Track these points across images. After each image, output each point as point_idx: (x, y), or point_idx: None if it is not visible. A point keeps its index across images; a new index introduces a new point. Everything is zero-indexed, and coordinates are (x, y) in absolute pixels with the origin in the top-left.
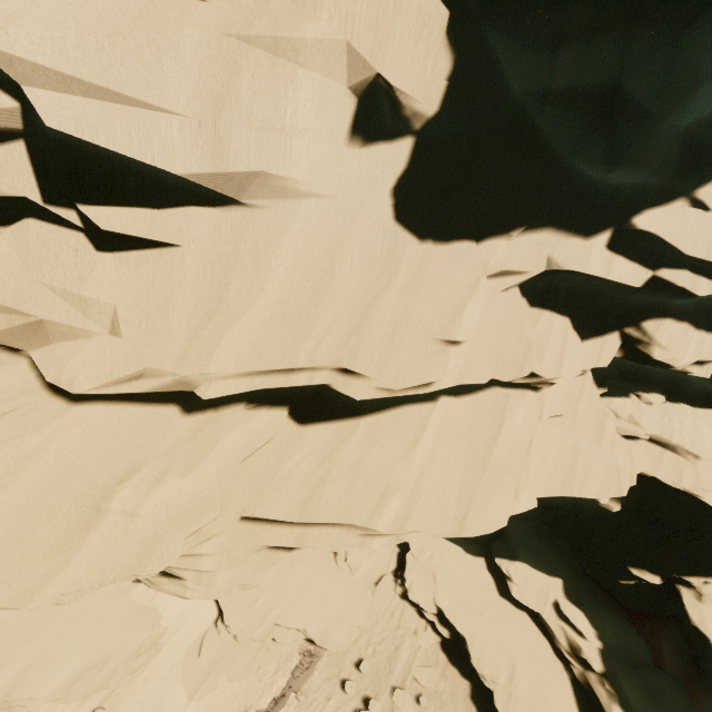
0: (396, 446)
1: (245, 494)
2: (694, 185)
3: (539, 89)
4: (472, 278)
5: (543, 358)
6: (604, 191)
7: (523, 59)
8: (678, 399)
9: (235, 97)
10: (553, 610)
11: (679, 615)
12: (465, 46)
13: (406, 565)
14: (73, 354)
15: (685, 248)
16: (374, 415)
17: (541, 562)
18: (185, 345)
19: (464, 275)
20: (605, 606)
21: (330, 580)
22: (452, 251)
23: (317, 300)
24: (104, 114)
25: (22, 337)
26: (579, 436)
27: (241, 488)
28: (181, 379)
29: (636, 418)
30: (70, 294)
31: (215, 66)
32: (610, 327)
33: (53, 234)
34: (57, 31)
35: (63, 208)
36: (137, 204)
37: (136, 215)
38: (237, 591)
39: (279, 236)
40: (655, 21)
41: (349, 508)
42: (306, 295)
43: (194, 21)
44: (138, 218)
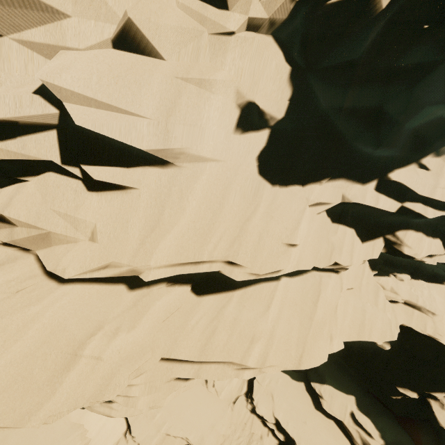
0: (257, 309)
1: (166, 343)
2: (420, 156)
3: (336, 106)
4: (301, 207)
5: (341, 253)
6: (372, 159)
7: (328, 91)
8: (417, 277)
9: (178, 109)
10: (350, 418)
11: (430, 420)
12: (298, 84)
13: (253, 389)
14: (66, 253)
15: (419, 191)
16: (242, 289)
17: (340, 384)
18: (136, 247)
19: (297, 205)
20: (383, 415)
21: (203, 400)
22: (289, 191)
23: (214, 220)
24: (107, 117)
25: (34, 242)
26: (364, 301)
27: (164, 339)
28: (133, 269)
29: (395, 289)
30: (69, 216)
31: (169, 93)
32: (377, 234)
33: (63, 181)
34: (87, 75)
35: (72, 167)
36: (115, 165)
37: (114, 171)
38: (147, 410)
39: (194, 183)
40: (401, 79)
41: (230, 351)
42: (208, 217)
43: (159, 70)
44: (116, 173)
